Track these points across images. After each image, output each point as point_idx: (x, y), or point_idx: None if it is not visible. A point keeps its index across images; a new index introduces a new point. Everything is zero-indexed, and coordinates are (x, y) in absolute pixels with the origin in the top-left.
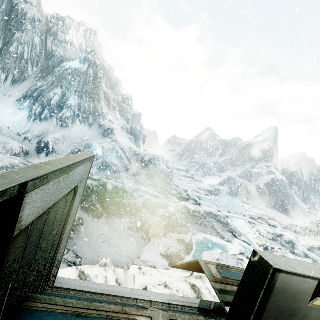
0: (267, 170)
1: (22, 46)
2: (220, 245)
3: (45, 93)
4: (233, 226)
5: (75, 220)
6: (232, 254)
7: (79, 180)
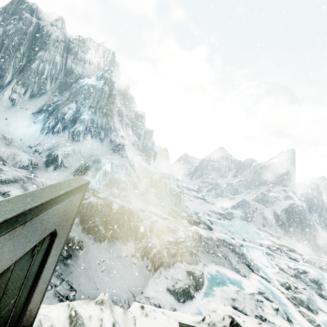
0: (285, 194)
1: (43, 64)
2: (235, 280)
3: (60, 108)
4: (249, 257)
5: (74, 243)
6: (249, 293)
7: (58, 221)
